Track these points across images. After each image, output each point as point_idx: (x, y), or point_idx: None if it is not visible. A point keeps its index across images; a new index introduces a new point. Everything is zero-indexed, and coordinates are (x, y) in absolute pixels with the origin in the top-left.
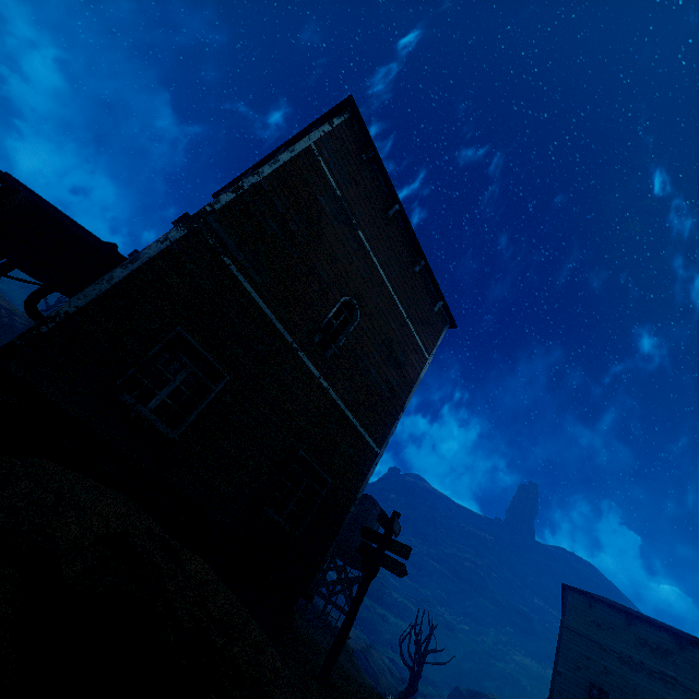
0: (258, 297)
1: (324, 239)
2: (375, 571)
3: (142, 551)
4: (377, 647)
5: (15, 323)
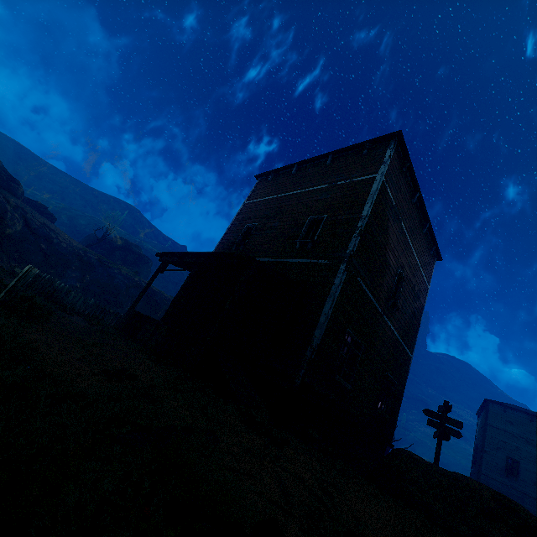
0: (369, 293)
1: (389, 238)
2: (448, 438)
3: (502, 501)
4: None
5: (91, 260)
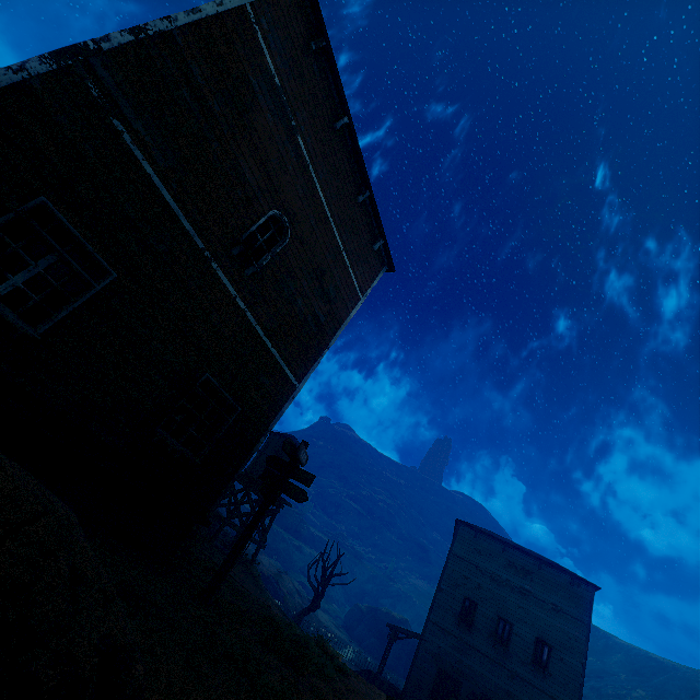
0: (161, 184)
1: (255, 135)
2: (274, 496)
3: None
4: (290, 573)
5: None
